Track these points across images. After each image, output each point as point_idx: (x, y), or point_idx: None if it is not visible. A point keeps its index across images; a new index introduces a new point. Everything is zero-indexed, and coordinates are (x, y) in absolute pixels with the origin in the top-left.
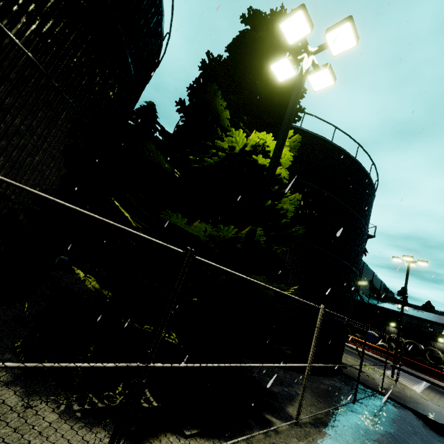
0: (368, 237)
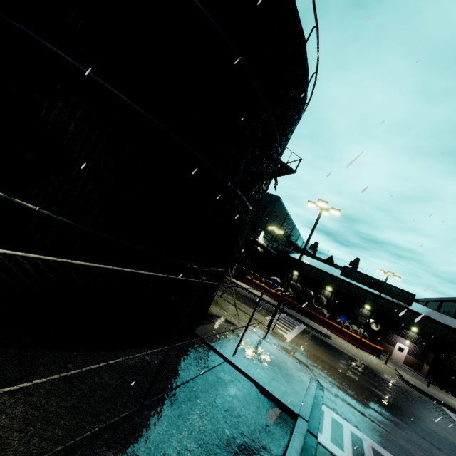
0: (289, 172)
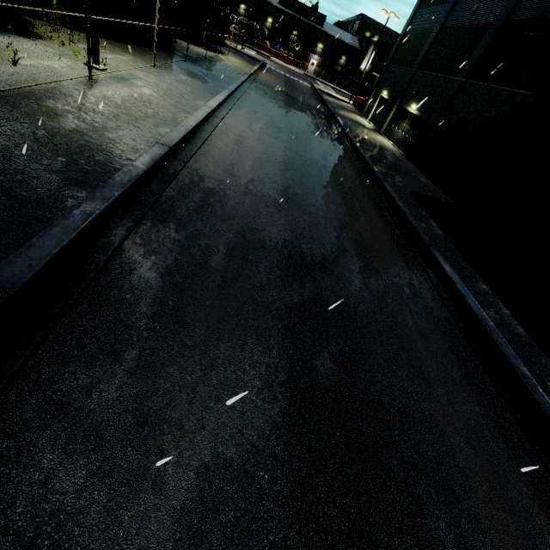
0: None
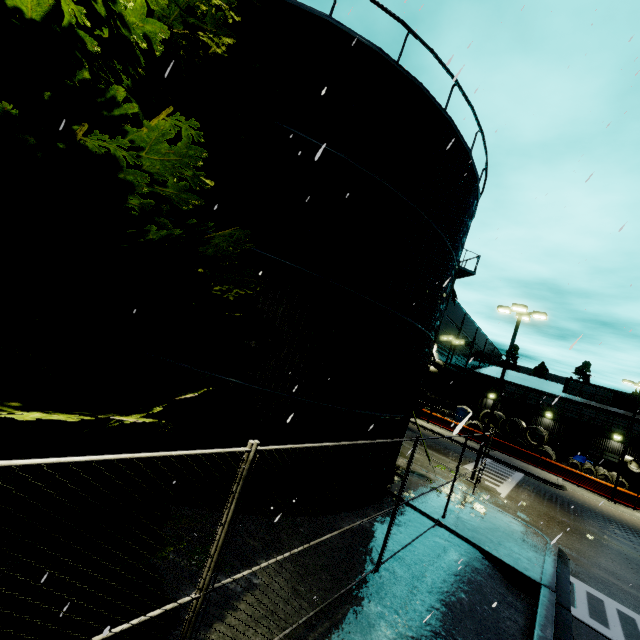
0: (466, 274)
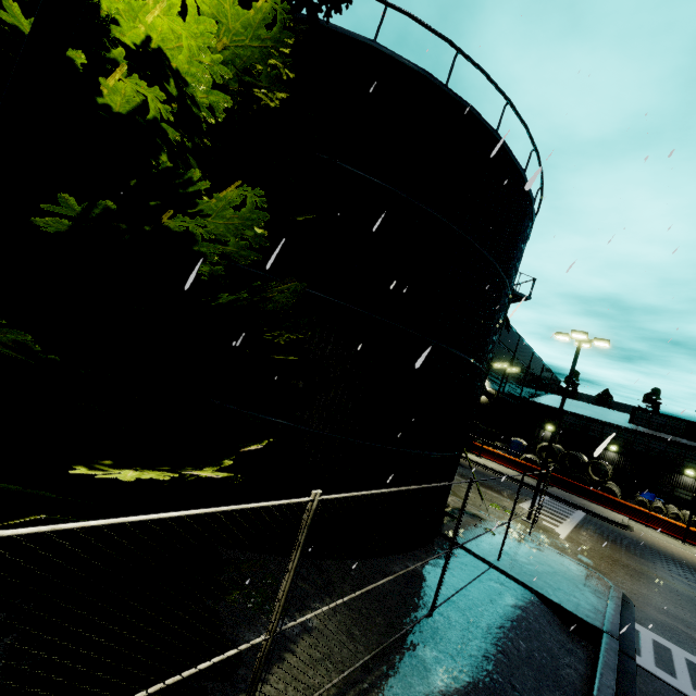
0: (520, 299)
